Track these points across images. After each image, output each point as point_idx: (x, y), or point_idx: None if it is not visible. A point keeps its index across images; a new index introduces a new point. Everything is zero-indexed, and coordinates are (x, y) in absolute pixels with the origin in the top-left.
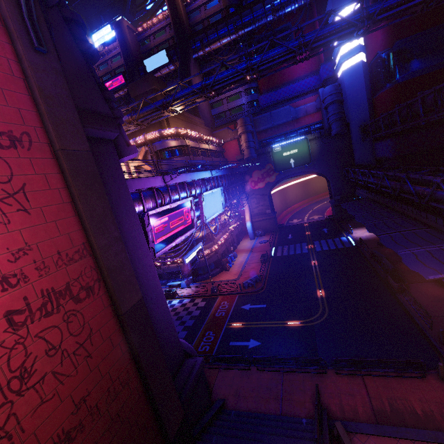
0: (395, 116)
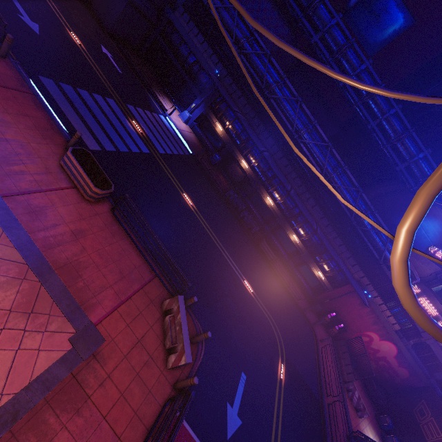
0: (352, 58)
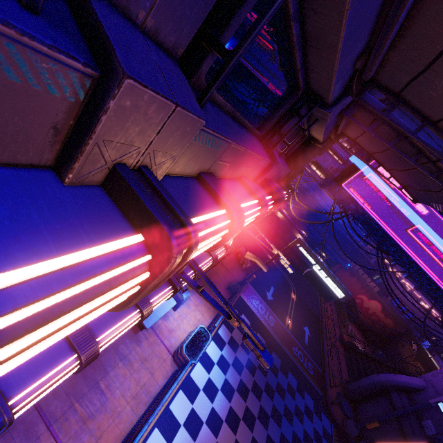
0: None
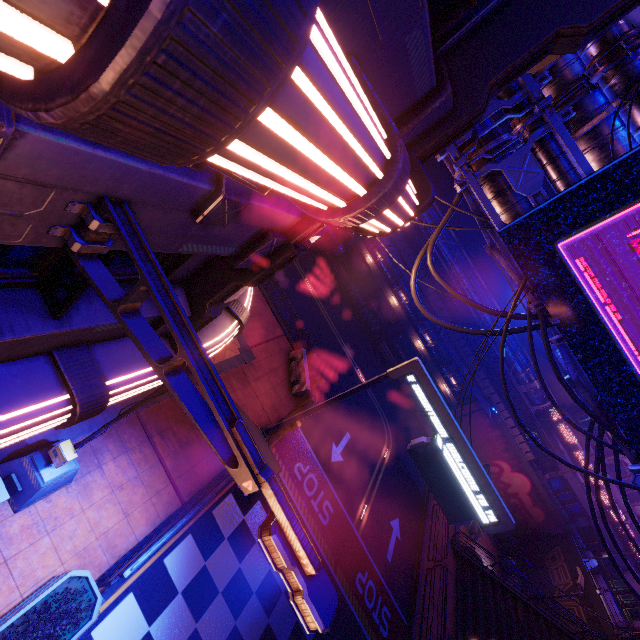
0: None
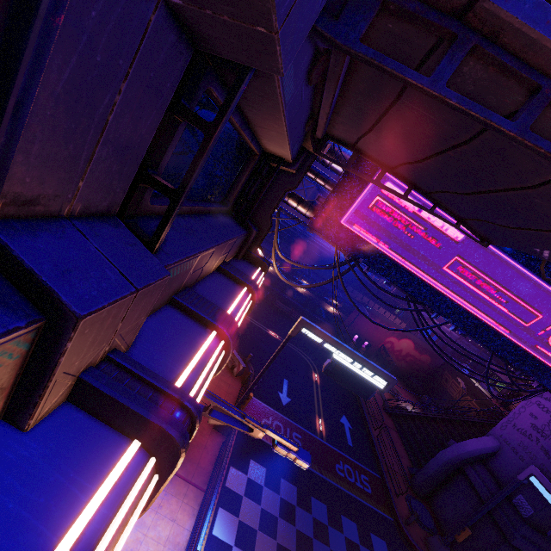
0: None
